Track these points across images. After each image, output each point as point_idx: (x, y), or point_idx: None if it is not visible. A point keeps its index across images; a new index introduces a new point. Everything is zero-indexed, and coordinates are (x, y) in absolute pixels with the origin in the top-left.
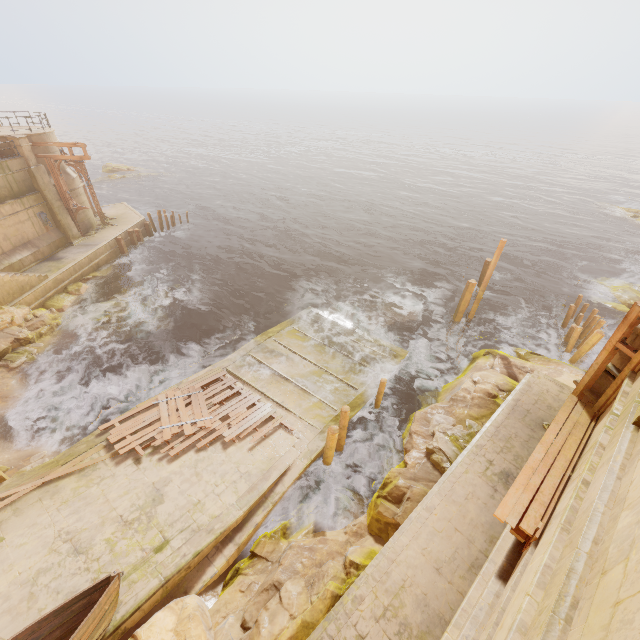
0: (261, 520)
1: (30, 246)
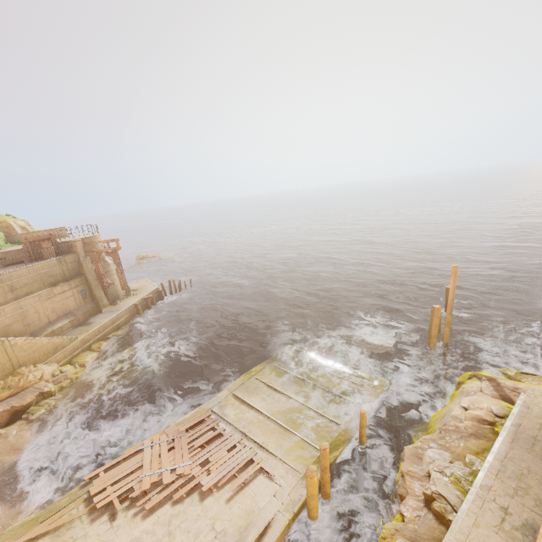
0: None
1: (70, 315)
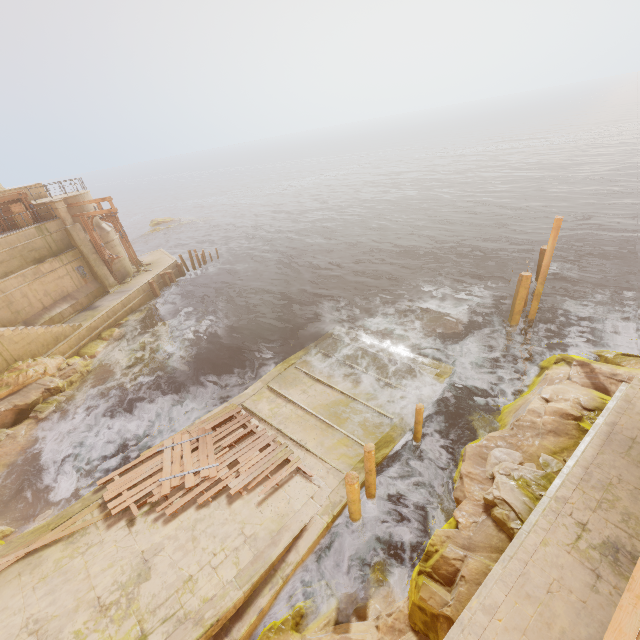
0: (267, 603)
1: (69, 299)
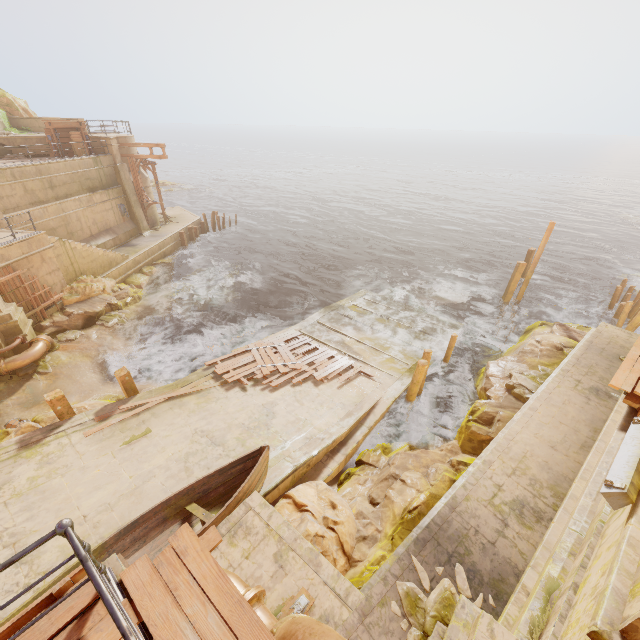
0: (361, 439)
1: (111, 232)
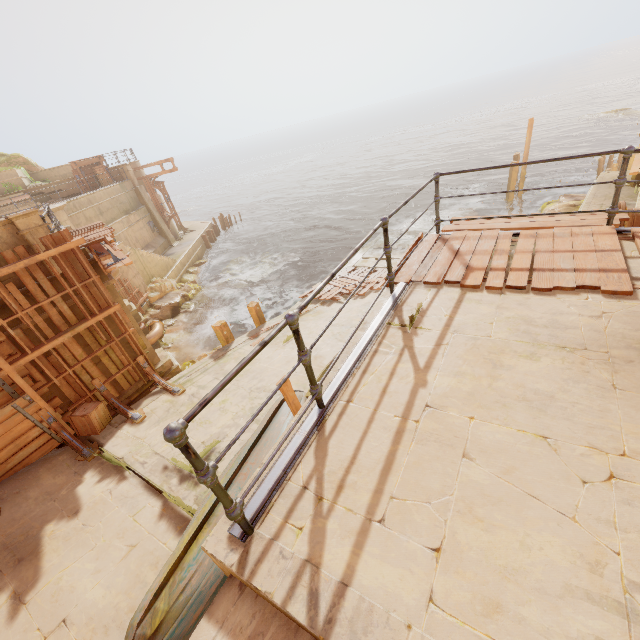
0: None
1: (150, 247)
